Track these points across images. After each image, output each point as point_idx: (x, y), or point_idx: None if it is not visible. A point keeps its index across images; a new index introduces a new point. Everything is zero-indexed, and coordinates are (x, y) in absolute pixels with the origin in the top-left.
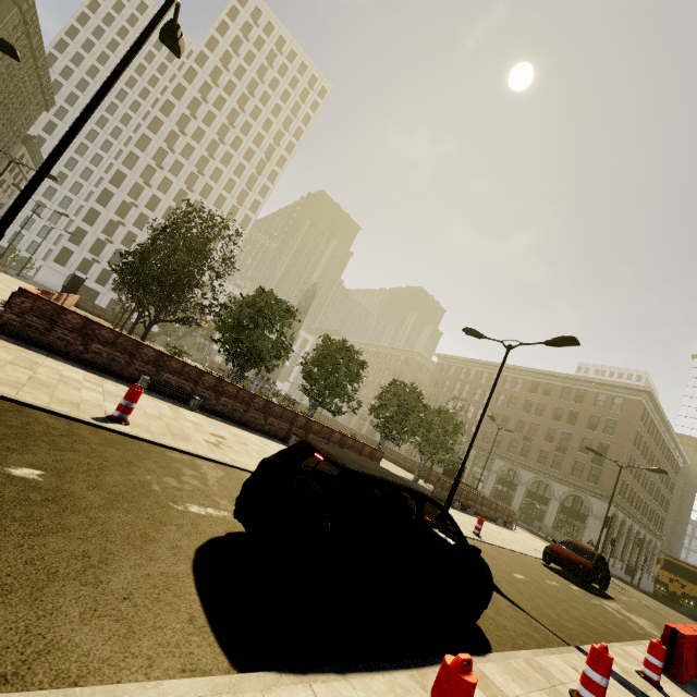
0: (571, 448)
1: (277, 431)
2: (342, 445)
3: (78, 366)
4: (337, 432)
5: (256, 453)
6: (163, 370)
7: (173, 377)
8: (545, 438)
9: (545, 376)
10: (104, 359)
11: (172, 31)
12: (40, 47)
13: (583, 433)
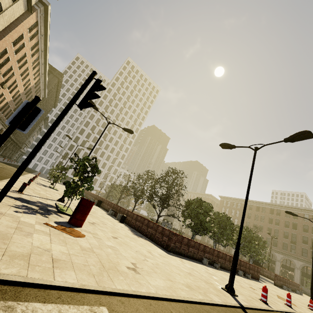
0: (298, 241)
1: None
2: (249, 269)
3: (190, 260)
4: (247, 263)
5: None
6: (205, 252)
7: (207, 254)
8: (283, 236)
9: (275, 206)
10: (192, 253)
11: (233, 147)
12: (60, 88)
13: (302, 234)
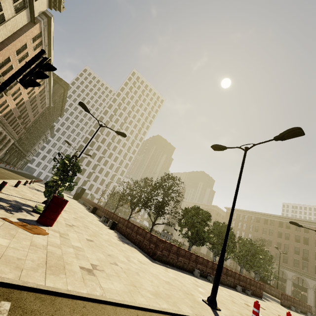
0: (310, 258)
1: (230, 283)
2: (250, 285)
3: (179, 270)
4: (248, 278)
5: (262, 312)
6: (197, 263)
7: (200, 265)
8: (294, 252)
9: (284, 218)
10: (182, 263)
11: (224, 149)
12: (66, 98)
13: (314, 250)
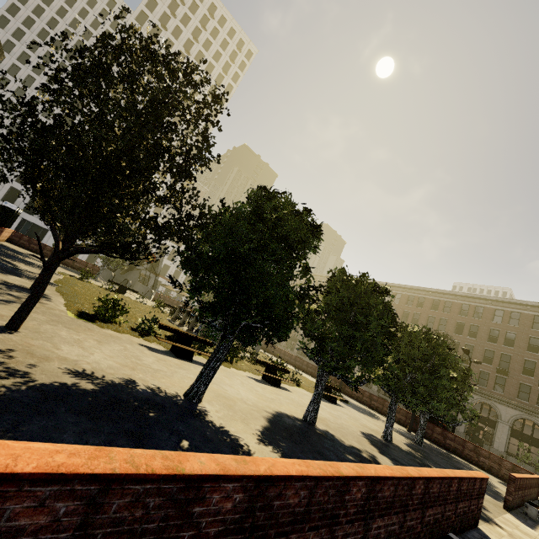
0: (513, 370)
1: None
2: (456, 500)
3: None
4: (453, 479)
5: None
6: None
7: None
8: (482, 359)
9: (474, 299)
10: None
11: None
12: None
13: (524, 356)
